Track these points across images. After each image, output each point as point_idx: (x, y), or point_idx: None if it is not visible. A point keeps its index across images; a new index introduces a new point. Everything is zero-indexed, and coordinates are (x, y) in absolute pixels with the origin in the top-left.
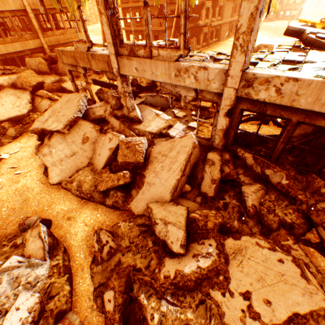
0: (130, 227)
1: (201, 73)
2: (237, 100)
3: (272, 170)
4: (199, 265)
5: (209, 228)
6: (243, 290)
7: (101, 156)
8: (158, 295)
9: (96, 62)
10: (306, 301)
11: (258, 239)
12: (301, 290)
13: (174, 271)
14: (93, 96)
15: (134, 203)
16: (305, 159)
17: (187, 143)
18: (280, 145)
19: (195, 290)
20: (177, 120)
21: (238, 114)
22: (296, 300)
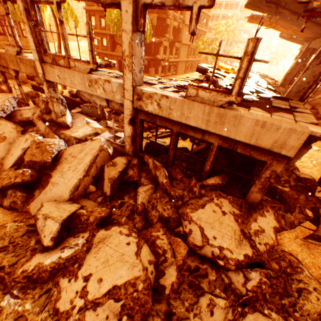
0: (18, 227)
1: (107, 85)
2: (137, 111)
3: (159, 171)
4: (61, 256)
5: (90, 222)
6: (88, 273)
7: (13, 155)
8: (5, 291)
9: (24, 66)
10: (128, 274)
11: (123, 228)
12: (130, 265)
13: (35, 264)
14: (26, 99)
15: (35, 203)
16: (195, 166)
17: (96, 146)
18: (171, 152)
19: (49, 281)
20: (108, 130)
21: (140, 123)
22: (121, 274)
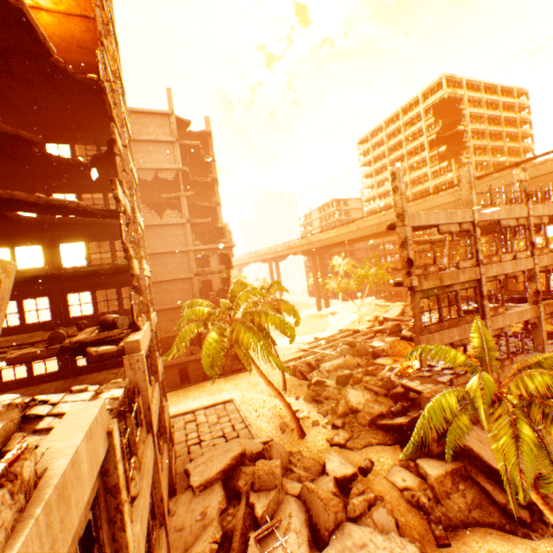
0: None
1: None
2: None
3: None
4: None
5: None
6: None
7: None
8: None
9: None
10: None
11: None
12: None
13: None
14: None
15: None
16: None
17: None
18: None
19: None
20: None
21: None
22: None
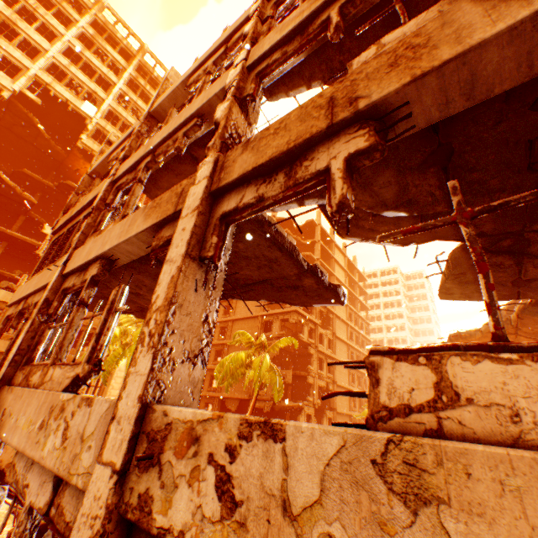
0: None
1: (81, 414)
2: (131, 536)
3: None
4: None
5: None
6: None
7: None
8: None
9: None
10: None
11: None
12: None
13: None
14: None
15: None
16: None
17: None
18: None
19: None
20: None
21: None
22: None
